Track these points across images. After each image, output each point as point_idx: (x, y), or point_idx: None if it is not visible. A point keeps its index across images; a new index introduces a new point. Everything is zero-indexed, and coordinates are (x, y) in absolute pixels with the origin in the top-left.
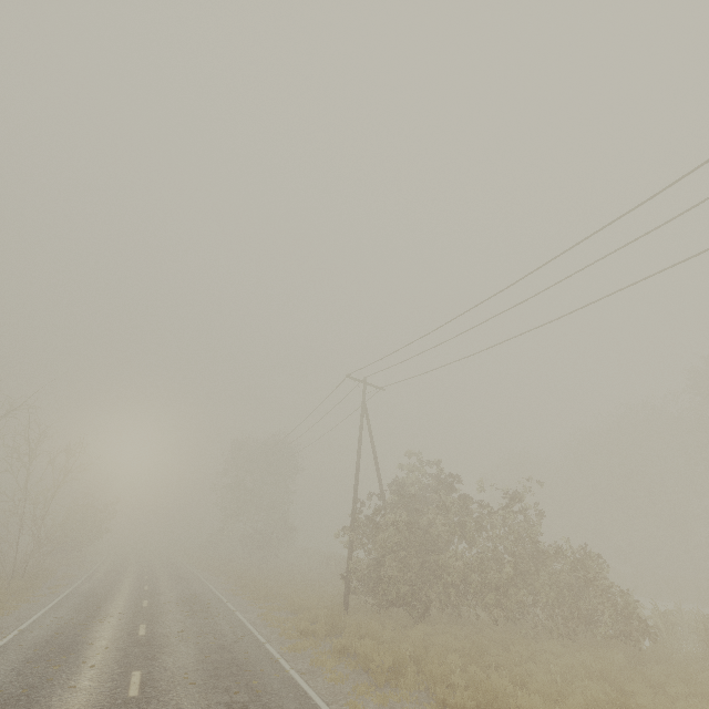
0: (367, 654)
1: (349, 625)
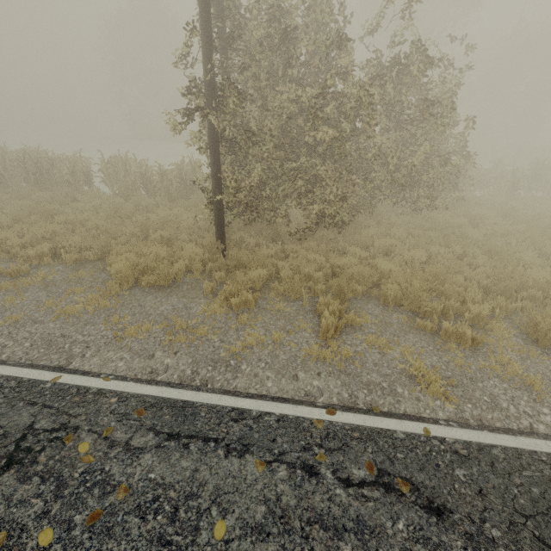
0: (543, 329)
1: (312, 275)
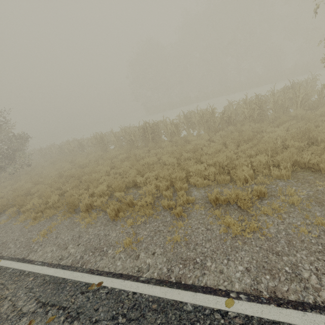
0: None
1: None
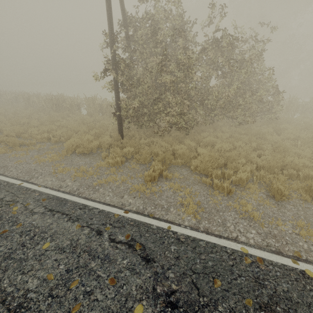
0: (276, 188)
1: (158, 153)
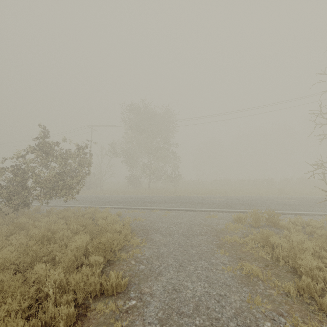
0: None
1: None
